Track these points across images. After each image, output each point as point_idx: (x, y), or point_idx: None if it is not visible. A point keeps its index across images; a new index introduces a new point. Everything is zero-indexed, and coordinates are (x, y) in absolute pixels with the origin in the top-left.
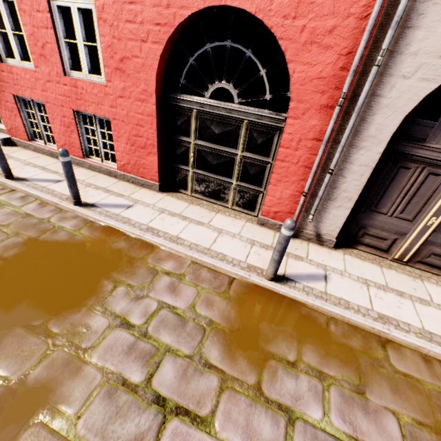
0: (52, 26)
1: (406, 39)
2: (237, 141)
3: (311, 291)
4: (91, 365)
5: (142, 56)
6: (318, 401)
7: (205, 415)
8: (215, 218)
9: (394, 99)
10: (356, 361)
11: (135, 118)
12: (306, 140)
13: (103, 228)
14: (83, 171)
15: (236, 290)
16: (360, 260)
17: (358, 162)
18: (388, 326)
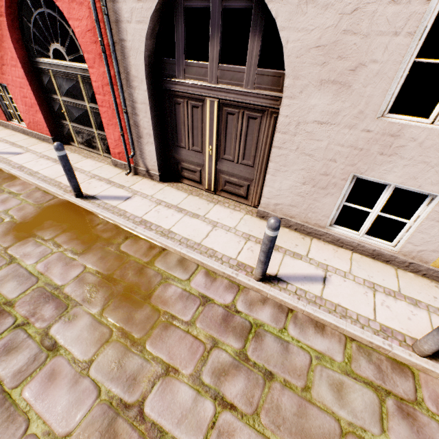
0: None
1: None
2: (82, 94)
3: (103, 205)
4: None
5: None
6: (40, 257)
7: None
8: (81, 162)
9: (132, 42)
10: (94, 243)
11: (17, 82)
12: (106, 86)
13: None
14: (8, 131)
15: (51, 203)
16: (177, 190)
17: (139, 101)
18: (140, 226)
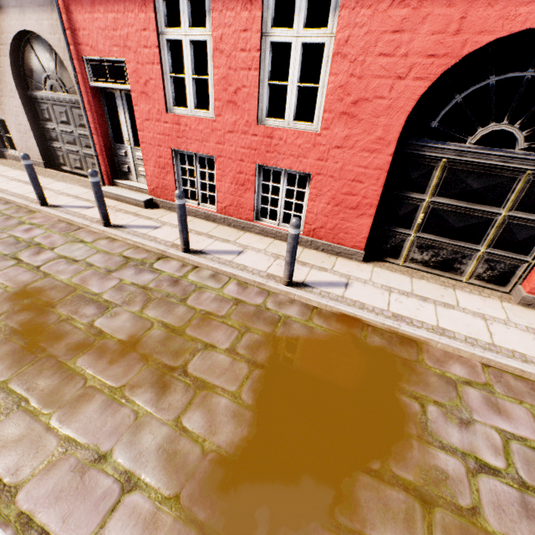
0: (257, 67)
1: None
2: (504, 197)
3: None
4: None
5: (390, 97)
6: None
7: None
8: (459, 298)
9: None
10: None
11: (352, 172)
12: None
13: (335, 316)
14: (254, 237)
15: None
16: None
17: None
18: None
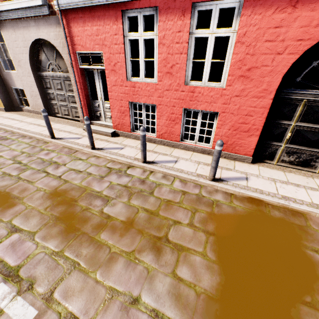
0: (186, 52)
1: None
2: None
3: None
4: None
5: (272, 65)
6: None
7: None
8: (318, 183)
9: None
10: None
11: (246, 110)
12: None
13: (246, 199)
14: (180, 151)
15: None
16: None
17: None
18: None
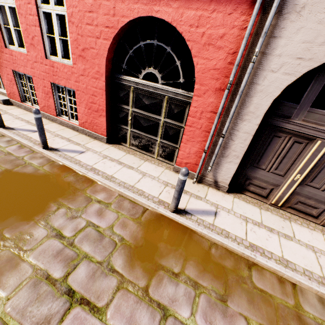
0: (38, 25)
1: (273, 45)
2: (161, 110)
3: (202, 223)
4: (27, 262)
5: (96, 48)
6: (189, 304)
7: (101, 306)
8: (143, 165)
9: (266, 86)
10: (225, 277)
11: (91, 90)
12: (206, 112)
13: (60, 166)
14: (56, 125)
15: (147, 217)
16: (245, 202)
17: (243, 130)
18: (255, 253)
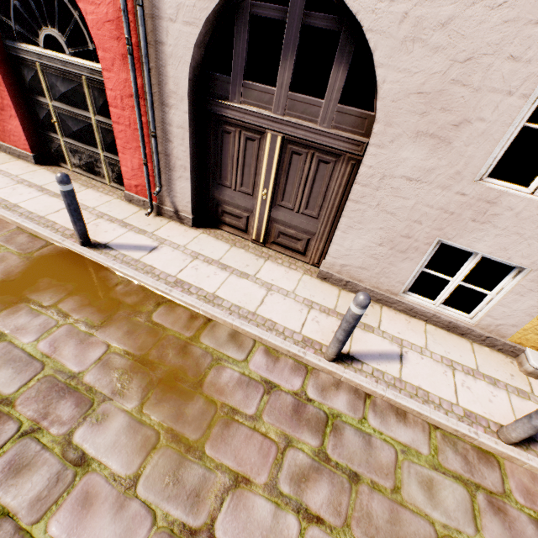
0: None
1: None
2: (86, 102)
3: (122, 258)
4: None
5: None
6: (41, 332)
7: None
8: (80, 193)
9: (174, 47)
10: (115, 311)
11: None
12: (127, 98)
13: None
14: None
15: (44, 253)
16: (215, 239)
17: (175, 124)
18: (176, 288)
